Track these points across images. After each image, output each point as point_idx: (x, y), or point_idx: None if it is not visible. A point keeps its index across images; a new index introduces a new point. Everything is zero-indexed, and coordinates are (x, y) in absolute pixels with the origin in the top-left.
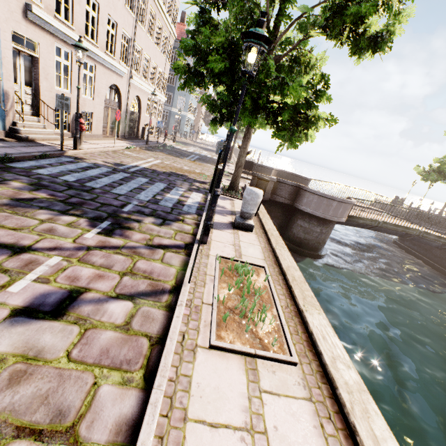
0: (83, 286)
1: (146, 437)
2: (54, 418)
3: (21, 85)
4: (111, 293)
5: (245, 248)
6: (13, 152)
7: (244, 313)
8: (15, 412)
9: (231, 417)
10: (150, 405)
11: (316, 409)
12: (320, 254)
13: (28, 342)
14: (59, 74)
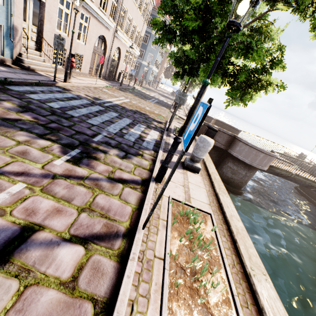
0: (38, 223)
1: None
2: None
3: (29, 23)
4: (64, 234)
5: (193, 190)
6: (14, 77)
7: (196, 278)
8: None
9: None
10: None
11: None
12: (241, 191)
13: None
14: (60, 20)
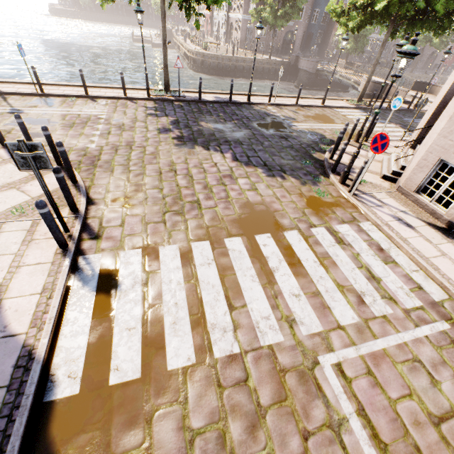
0: None
1: None
2: None
3: None
4: None
5: None
6: None
7: None
8: None
9: None
10: None
11: None
12: None
13: None
14: None
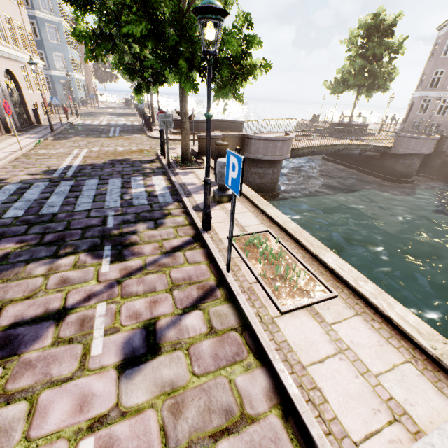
0: (150, 318)
1: (293, 391)
2: (226, 417)
3: None
4: (177, 312)
5: (241, 219)
6: None
7: (285, 278)
8: (199, 429)
9: (326, 350)
10: (280, 373)
11: (363, 318)
12: (277, 192)
13: (156, 383)
14: None
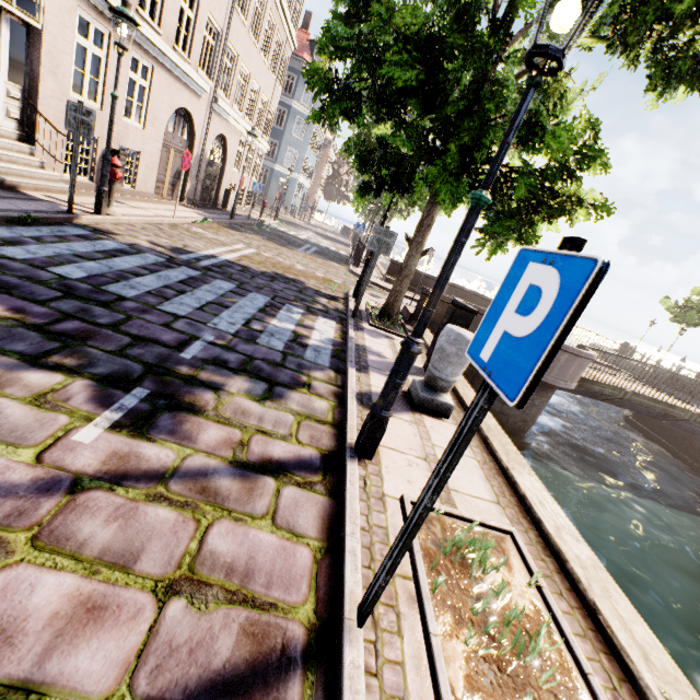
0: (20, 677)
1: None
2: None
3: (1, 78)
4: None
5: None
6: None
7: None
8: None
9: None
10: None
11: None
12: (525, 440)
13: None
14: (81, 71)
